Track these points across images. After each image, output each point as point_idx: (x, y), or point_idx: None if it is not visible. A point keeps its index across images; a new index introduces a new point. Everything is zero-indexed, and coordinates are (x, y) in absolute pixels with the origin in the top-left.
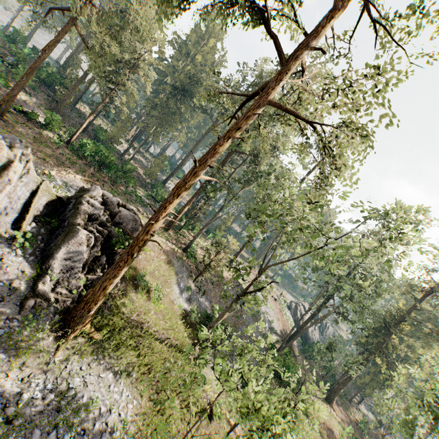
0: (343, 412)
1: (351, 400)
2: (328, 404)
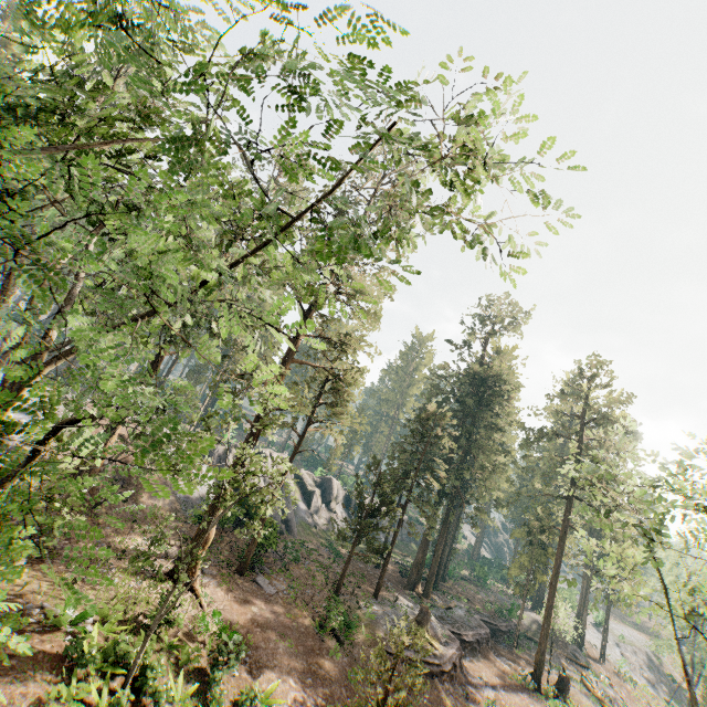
0: (265, 606)
1: (339, 586)
2: (172, 584)
